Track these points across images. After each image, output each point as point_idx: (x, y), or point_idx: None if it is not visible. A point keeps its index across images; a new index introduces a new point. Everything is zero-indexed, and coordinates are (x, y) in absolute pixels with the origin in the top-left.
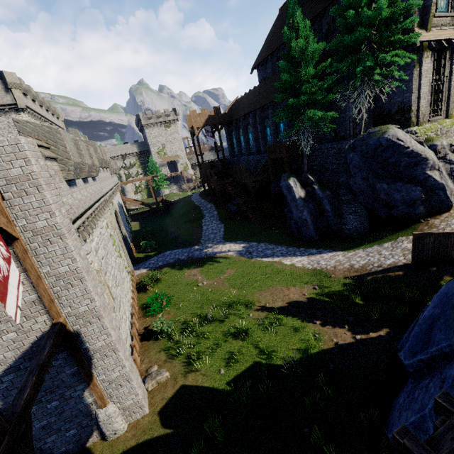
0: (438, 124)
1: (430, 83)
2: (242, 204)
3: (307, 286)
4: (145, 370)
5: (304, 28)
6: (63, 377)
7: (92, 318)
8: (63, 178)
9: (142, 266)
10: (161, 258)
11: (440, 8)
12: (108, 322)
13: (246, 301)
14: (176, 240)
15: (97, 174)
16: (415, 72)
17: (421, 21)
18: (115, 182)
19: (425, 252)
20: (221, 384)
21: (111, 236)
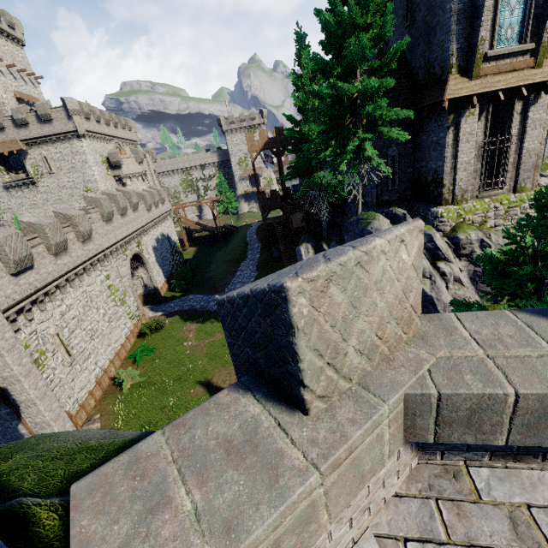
0: (495, 201)
1: (482, 147)
2: (282, 252)
3: None
4: (91, 416)
5: (307, 77)
6: (2, 413)
7: (14, 381)
8: (7, 273)
9: (162, 307)
10: (181, 302)
11: (506, 39)
12: (28, 385)
13: (203, 375)
14: (206, 283)
15: (87, 237)
16: (449, 135)
17: (464, 65)
18: (158, 214)
19: None
20: None
21: (110, 287)
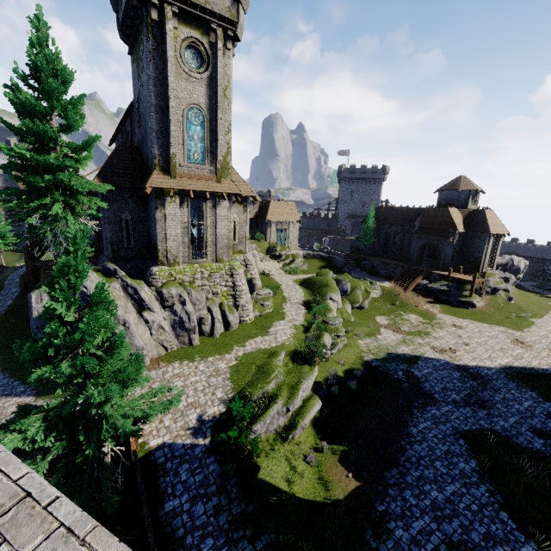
0: (202, 267)
1: (187, 226)
2: None
3: None
4: None
5: None
6: None
7: None
8: None
9: None
10: None
11: (195, 159)
12: None
13: None
14: None
15: None
16: (158, 213)
17: (166, 166)
18: None
19: None
20: None
21: None
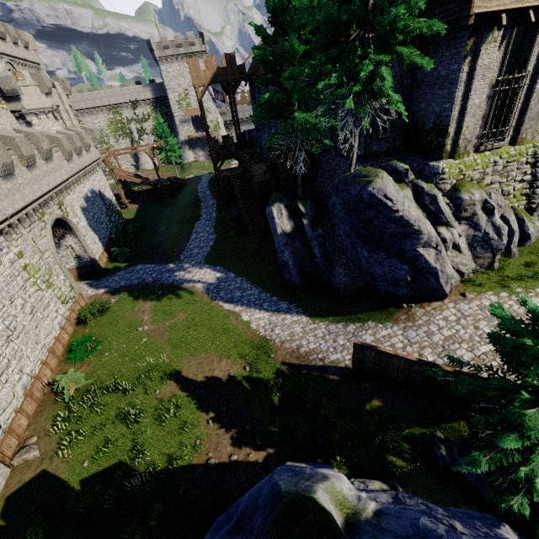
0: (495, 154)
1: (494, 86)
2: (243, 211)
3: (241, 362)
4: (25, 440)
5: None
6: None
7: None
8: None
9: (104, 283)
10: (127, 275)
11: None
12: None
13: (168, 368)
14: (156, 249)
15: None
16: (465, 67)
17: None
18: (83, 165)
19: (366, 364)
20: (75, 480)
21: (26, 268)
